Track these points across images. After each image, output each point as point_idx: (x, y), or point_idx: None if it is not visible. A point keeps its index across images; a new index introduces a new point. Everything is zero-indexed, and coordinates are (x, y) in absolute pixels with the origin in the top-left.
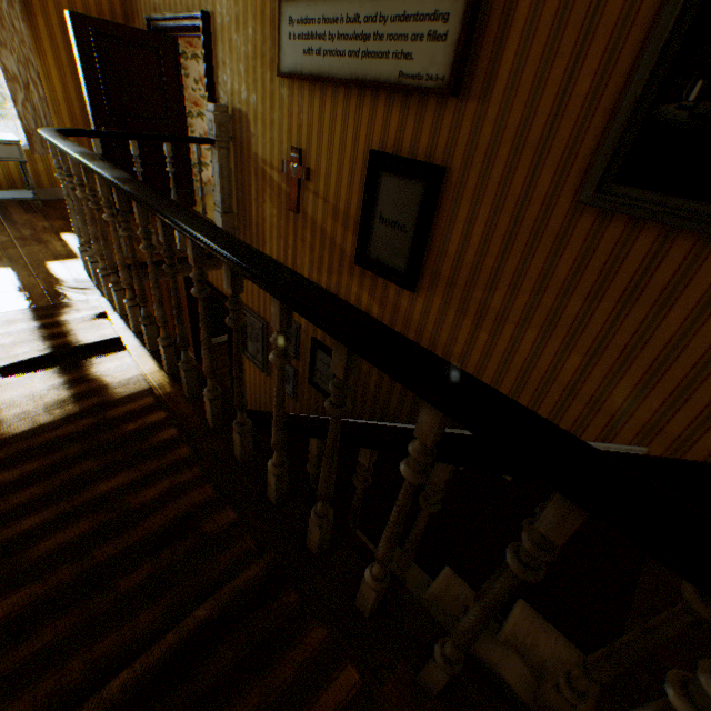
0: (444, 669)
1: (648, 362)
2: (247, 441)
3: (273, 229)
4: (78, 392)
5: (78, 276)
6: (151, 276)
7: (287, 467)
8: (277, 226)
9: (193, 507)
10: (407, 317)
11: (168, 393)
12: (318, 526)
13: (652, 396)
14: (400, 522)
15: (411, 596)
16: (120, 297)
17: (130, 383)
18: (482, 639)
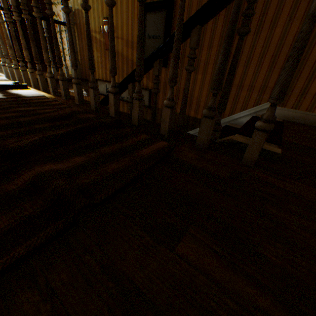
0: (209, 113)
1: (270, 58)
2: (97, 95)
3: (99, 64)
4: (5, 95)
5: (2, 78)
6: (40, 32)
7: (118, 90)
8: (100, 61)
9: (72, 112)
10: (165, 82)
11: (54, 98)
12: (137, 100)
13: (274, 73)
14: (179, 39)
15: (186, 133)
16: (25, 75)
17: (33, 94)
18: (222, 139)
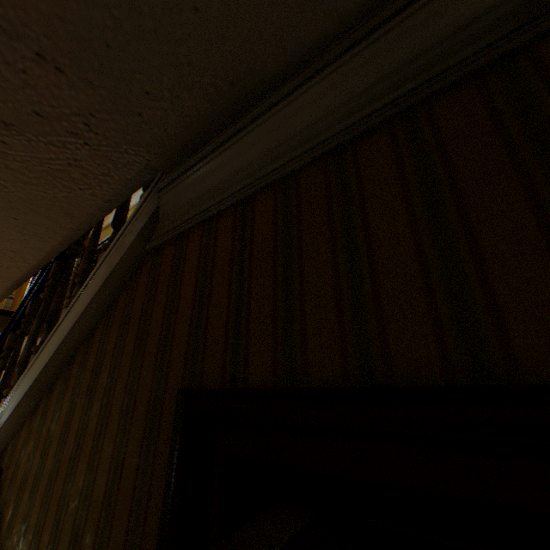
0: None
1: None
2: None
3: None
4: None
5: None
6: None
7: None
8: None
9: None
10: None
11: None
12: None
13: None
14: None
15: None
16: None
17: None
18: None
